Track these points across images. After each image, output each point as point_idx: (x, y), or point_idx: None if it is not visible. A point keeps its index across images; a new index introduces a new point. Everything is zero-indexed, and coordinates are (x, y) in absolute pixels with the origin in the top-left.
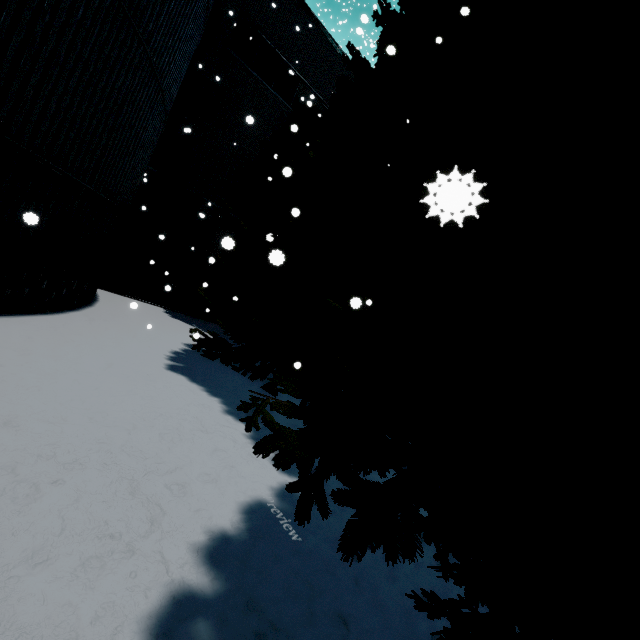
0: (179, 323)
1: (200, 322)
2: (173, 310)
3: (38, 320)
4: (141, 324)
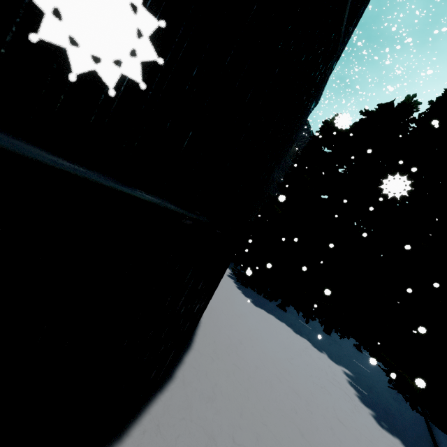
0: None
1: None
2: None
3: None
4: None
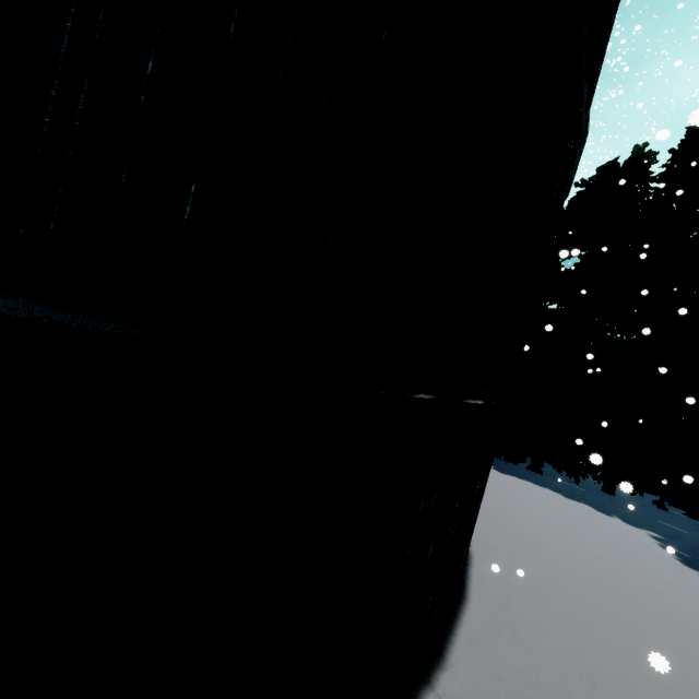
0: None
1: None
2: None
3: None
4: None
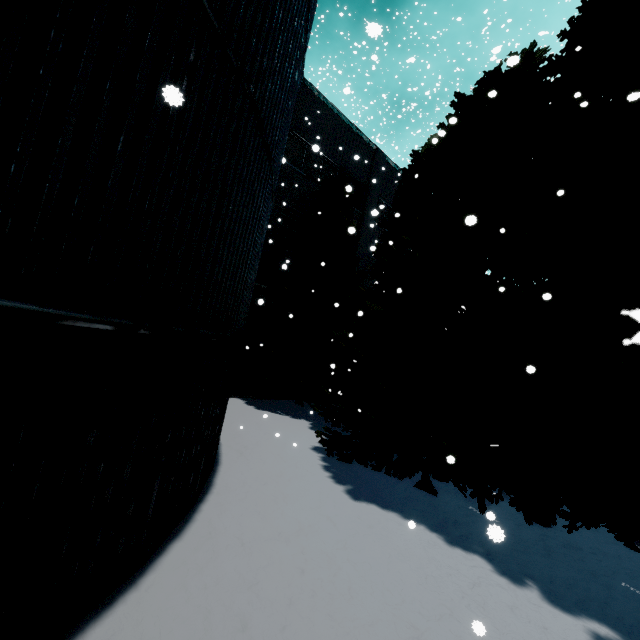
0: (272, 416)
1: (276, 404)
2: (247, 397)
3: (227, 478)
4: (263, 436)
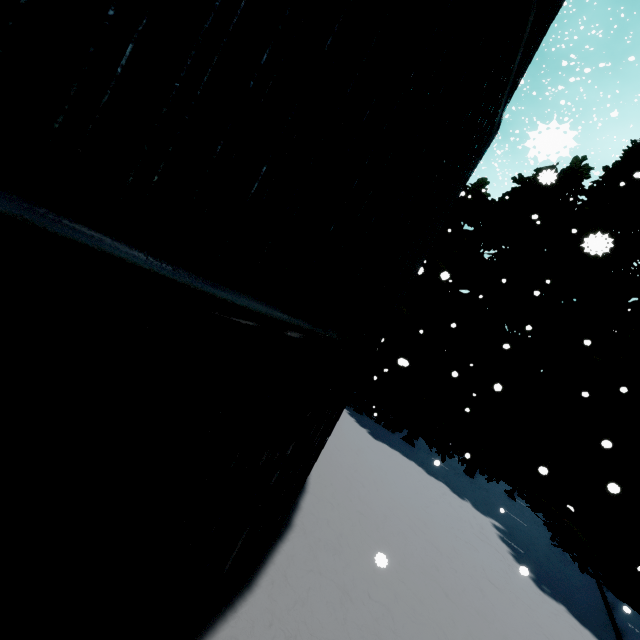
0: None
1: None
2: None
3: None
4: None
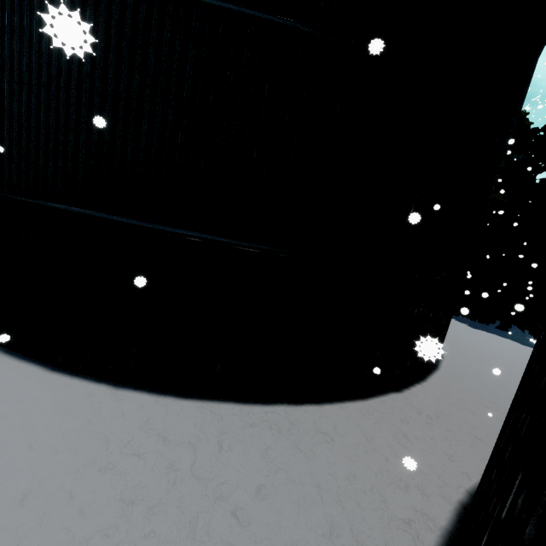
0: None
1: None
2: None
3: None
4: None
